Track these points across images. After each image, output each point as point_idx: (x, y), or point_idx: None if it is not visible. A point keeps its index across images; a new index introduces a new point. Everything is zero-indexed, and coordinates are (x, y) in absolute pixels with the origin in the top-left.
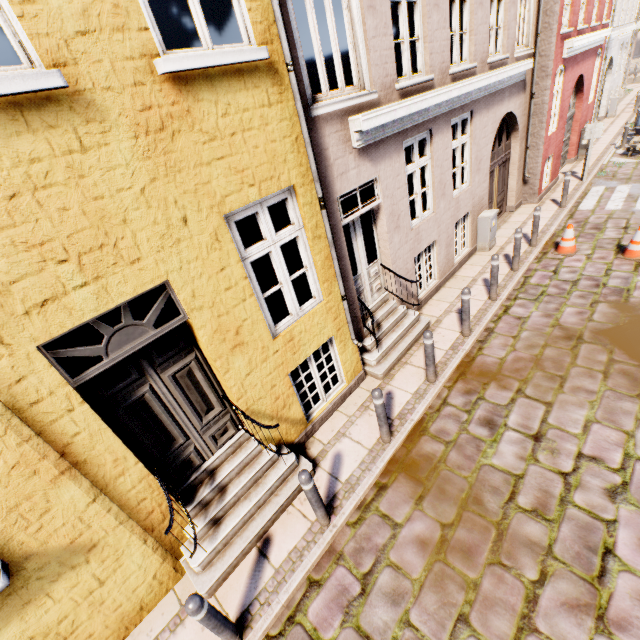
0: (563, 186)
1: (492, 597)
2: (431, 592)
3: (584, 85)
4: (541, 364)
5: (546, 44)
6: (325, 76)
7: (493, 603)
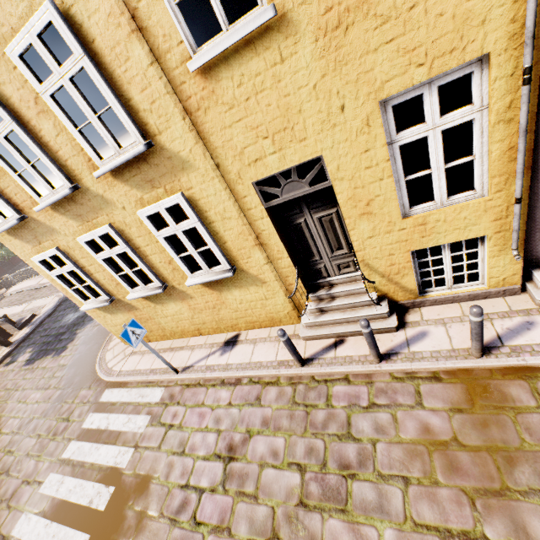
0: None
1: (439, 499)
2: (402, 451)
3: None
4: None
5: None
6: None
7: (435, 501)
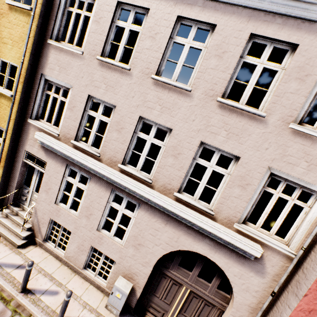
0: None
1: None
2: None
3: None
4: None
5: (312, 266)
6: (47, 117)
7: None
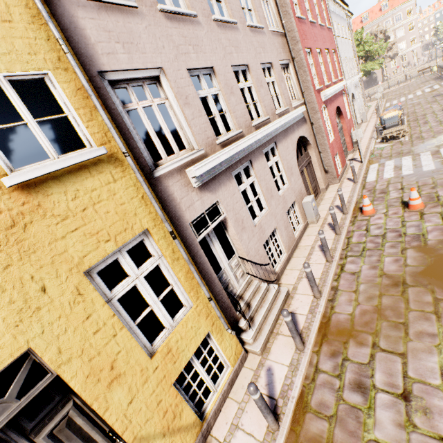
0: (351, 170)
1: None
2: None
3: (341, 111)
4: (383, 313)
5: (309, 96)
6: (162, 149)
7: None
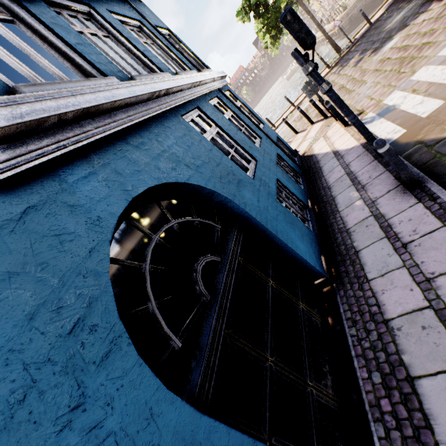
0: None
1: None
2: None
3: None
4: None
5: None
6: None
7: None
